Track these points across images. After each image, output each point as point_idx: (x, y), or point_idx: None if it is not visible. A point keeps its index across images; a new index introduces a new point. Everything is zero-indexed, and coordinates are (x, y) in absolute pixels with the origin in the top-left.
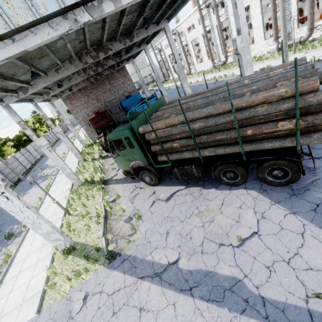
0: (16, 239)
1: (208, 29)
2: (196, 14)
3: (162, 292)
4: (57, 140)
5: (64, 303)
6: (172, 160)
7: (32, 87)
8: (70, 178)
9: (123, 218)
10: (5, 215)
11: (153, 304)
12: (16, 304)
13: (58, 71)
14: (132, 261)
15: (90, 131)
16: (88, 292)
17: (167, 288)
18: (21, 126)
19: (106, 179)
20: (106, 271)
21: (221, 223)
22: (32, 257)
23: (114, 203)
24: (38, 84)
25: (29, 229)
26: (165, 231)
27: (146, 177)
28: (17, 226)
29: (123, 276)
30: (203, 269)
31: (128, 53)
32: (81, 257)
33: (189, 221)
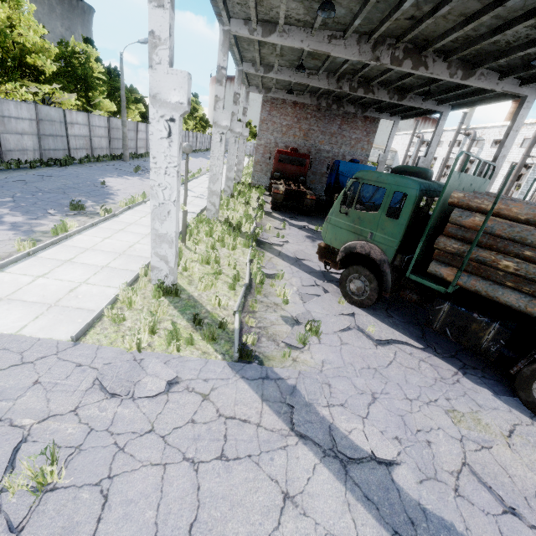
0: (84, 218)
1: (530, 162)
2: (528, 129)
3: (345, 500)
4: (194, 150)
5: (129, 361)
6: (456, 286)
7: (281, 34)
8: (209, 199)
9: (281, 311)
10: (80, 180)
11: (320, 508)
12: (43, 299)
13: (331, 40)
14: (284, 390)
15: (261, 167)
16: (180, 377)
17: (359, 500)
18: (219, 75)
19: (263, 240)
20: (227, 370)
21: (511, 467)
22: (99, 256)
23: (268, 279)
24: (291, 37)
25: (110, 219)
26: (367, 390)
27: (356, 282)
28: (93, 203)
29: (259, 404)
30: (459, 530)
31: (428, 96)
32: (184, 315)
33: (426, 409)
